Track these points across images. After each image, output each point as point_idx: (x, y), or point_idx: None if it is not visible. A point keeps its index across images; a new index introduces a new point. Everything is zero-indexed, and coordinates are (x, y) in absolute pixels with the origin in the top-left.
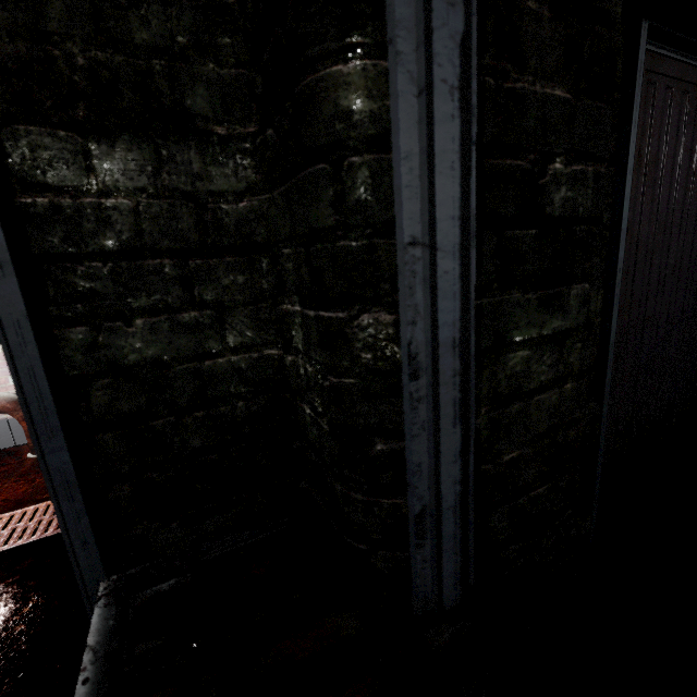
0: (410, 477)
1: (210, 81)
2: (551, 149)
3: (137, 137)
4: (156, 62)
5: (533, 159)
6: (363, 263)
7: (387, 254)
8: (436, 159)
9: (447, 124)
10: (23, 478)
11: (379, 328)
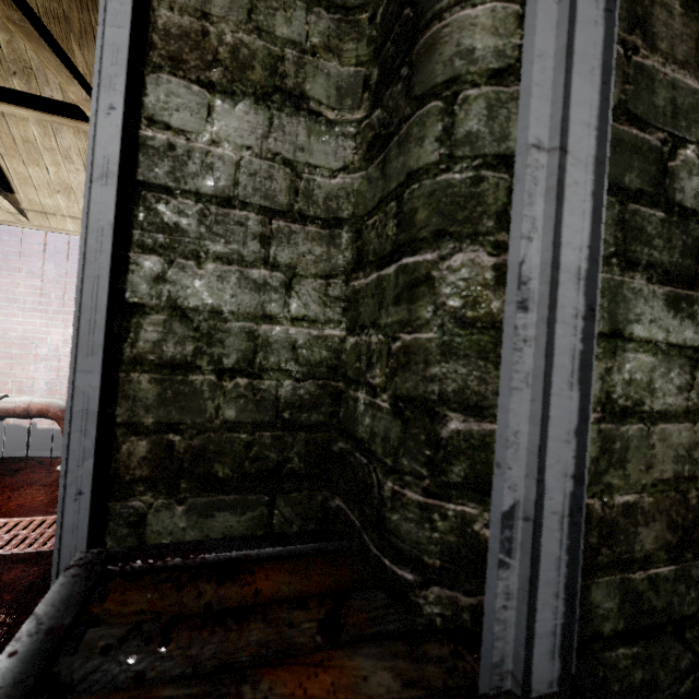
0: (500, 452)
1: (330, 74)
2: (682, 134)
3: (257, 105)
4: (289, 51)
5: (661, 138)
6: (465, 196)
7: (494, 188)
8: (575, 57)
9: (589, 28)
10: (44, 488)
11: (474, 270)
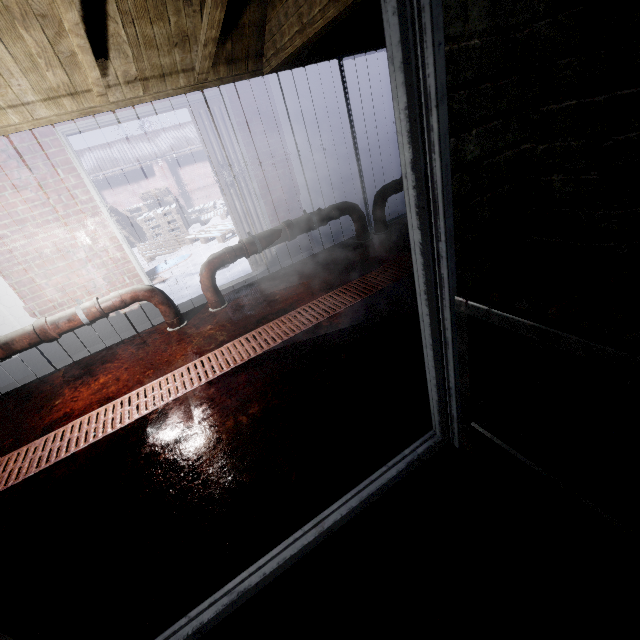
0: None
1: None
2: None
3: None
4: None
5: None
6: None
7: None
8: None
9: None
10: (182, 342)
11: None
